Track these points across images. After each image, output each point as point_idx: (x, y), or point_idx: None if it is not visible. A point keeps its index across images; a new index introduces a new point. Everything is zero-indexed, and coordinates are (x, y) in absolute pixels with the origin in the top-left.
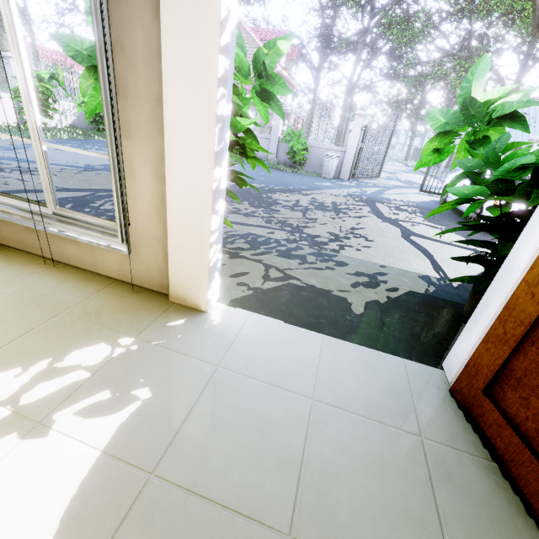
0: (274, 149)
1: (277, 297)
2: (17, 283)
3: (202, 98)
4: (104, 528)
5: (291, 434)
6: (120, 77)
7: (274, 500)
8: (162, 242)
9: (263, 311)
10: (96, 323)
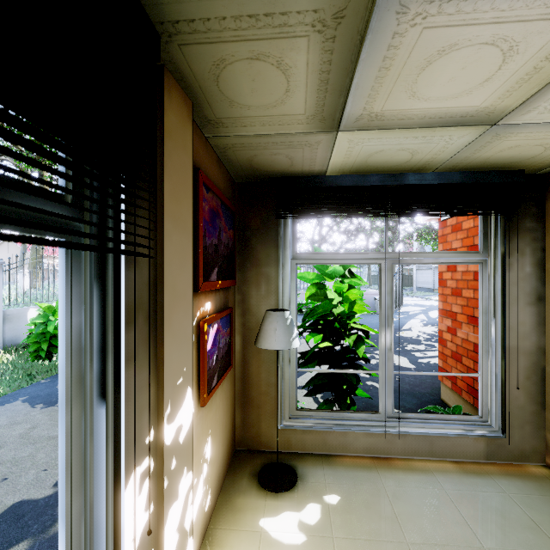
0: None
1: None
2: None
3: None
4: None
5: None
6: None
7: None
8: None
9: None
10: None
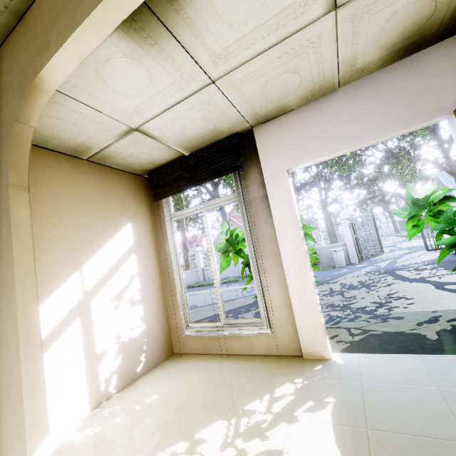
0: None
1: (368, 343)
2: (218, 368)
3: (298, 247)
4: (362, 449)
5: (436, 404)
6: (258, 251)
7: (449, 431)
8: (290, 321)
9: (365, 351)
10: (275, 376)
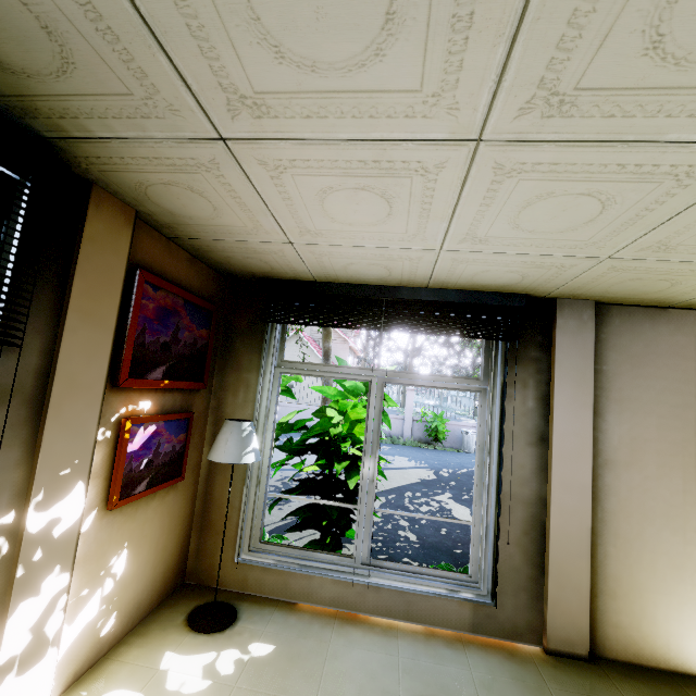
0: (409, 428)
1: None
2: None
3: None
4: None
5: None
6: None
7: None
8: None
9: None
10: None
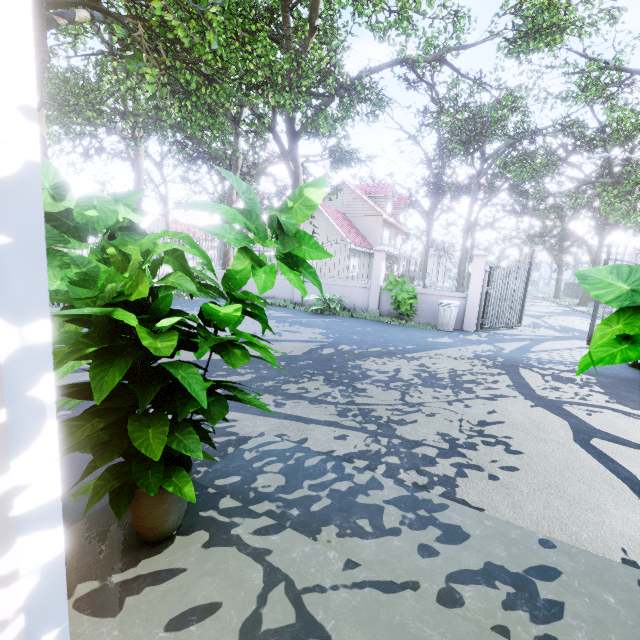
0: (376, 299)
1: None
2: None
3: None
4: None
5: None
6: None
7: None
8: None
9: None
10: None
